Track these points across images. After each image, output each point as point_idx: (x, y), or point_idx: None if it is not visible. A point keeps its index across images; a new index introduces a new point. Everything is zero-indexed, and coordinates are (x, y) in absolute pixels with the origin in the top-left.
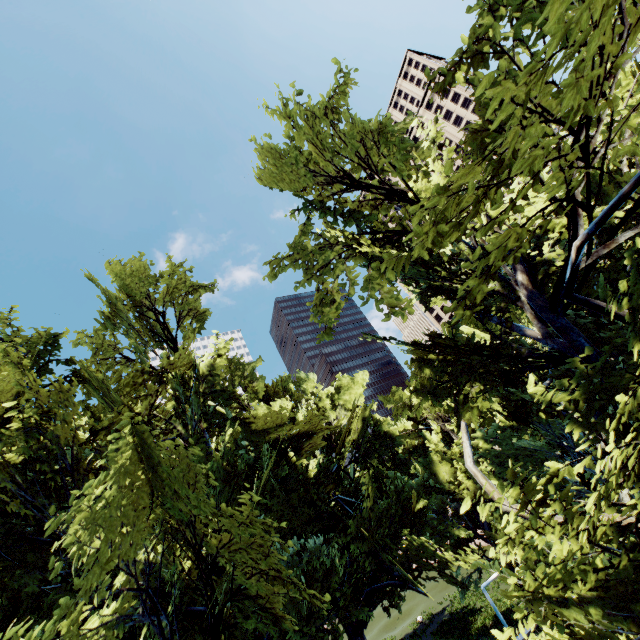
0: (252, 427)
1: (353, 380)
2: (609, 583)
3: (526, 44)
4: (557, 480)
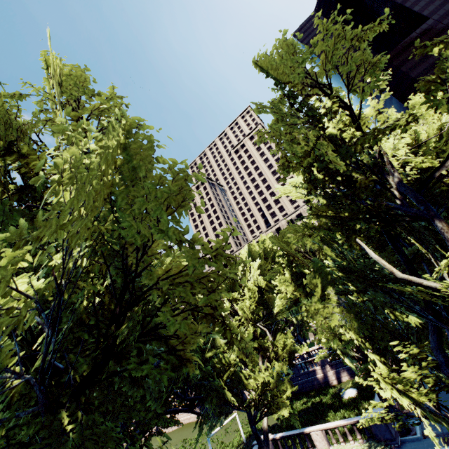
0: None
1: None
2: None
3: None
4: None
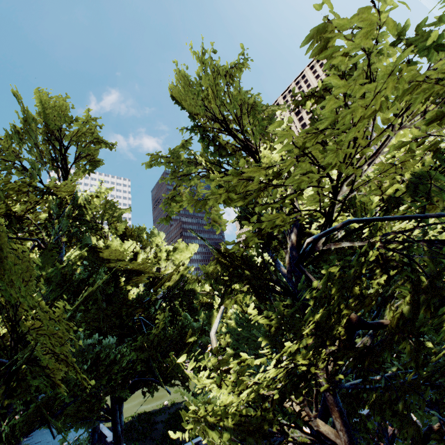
0: (99, 254)
1: (186, 248)
2: (245, 425)
3: (345, 107)
4: (245, 363)
